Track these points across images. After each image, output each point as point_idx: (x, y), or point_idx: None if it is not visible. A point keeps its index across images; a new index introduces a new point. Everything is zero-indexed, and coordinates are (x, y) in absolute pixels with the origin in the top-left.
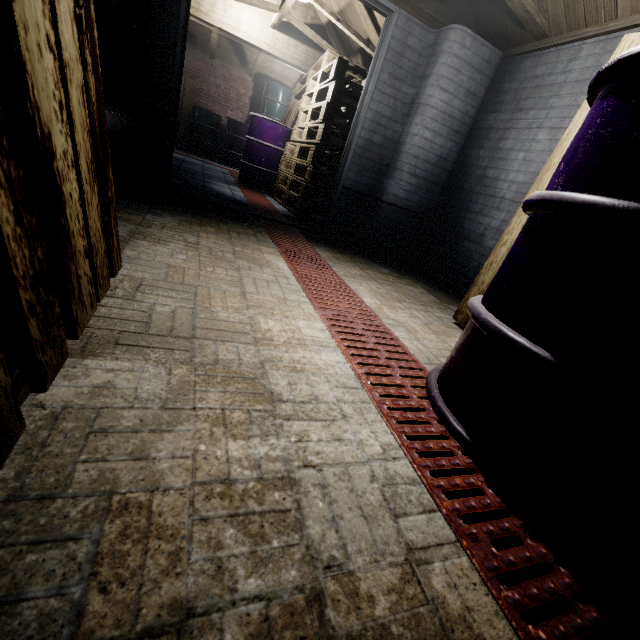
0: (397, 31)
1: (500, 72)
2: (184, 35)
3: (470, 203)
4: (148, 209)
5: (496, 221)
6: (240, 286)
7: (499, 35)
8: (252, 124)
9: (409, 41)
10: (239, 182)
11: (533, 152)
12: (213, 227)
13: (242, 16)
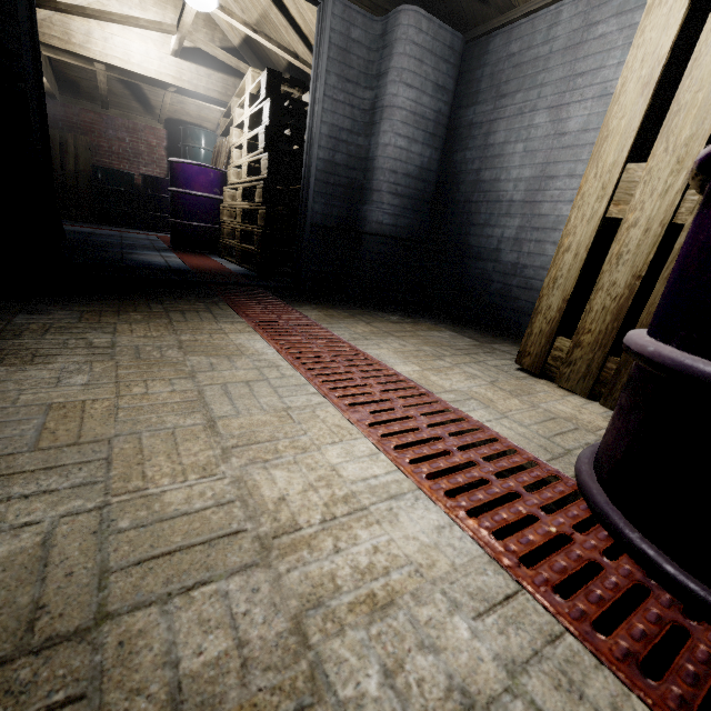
0: (336, 22)
1: (465, 60)
2: (33, 44)
3: (470, 215)
4: (20, 306)
5: (510, 230)
6: (201, 408)
7: (455, 17)
8: (173, 172)
9: (353, 33)
10: (173, 246)
11: (534, 140)
12: (140, 312)
13: (130, 45)
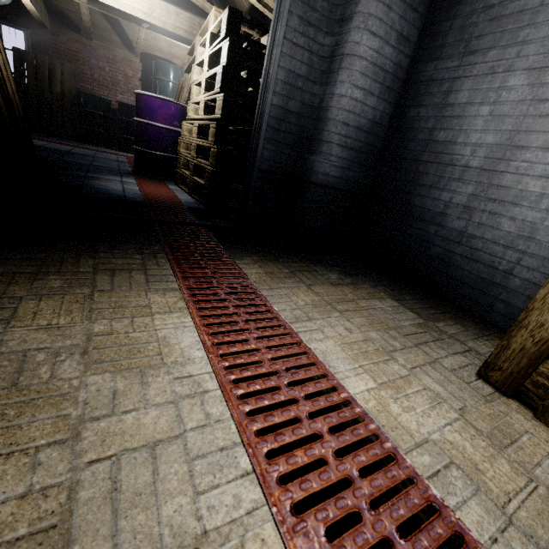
0: None
1: (432, 10)
2: None
3: (417, 174)
4: None
5: (461, 196)
6: None
7: None
8: (138, 104)
9: None
10: (135, 171)
11: (505, 104)
12: (62, 273)
13: None
